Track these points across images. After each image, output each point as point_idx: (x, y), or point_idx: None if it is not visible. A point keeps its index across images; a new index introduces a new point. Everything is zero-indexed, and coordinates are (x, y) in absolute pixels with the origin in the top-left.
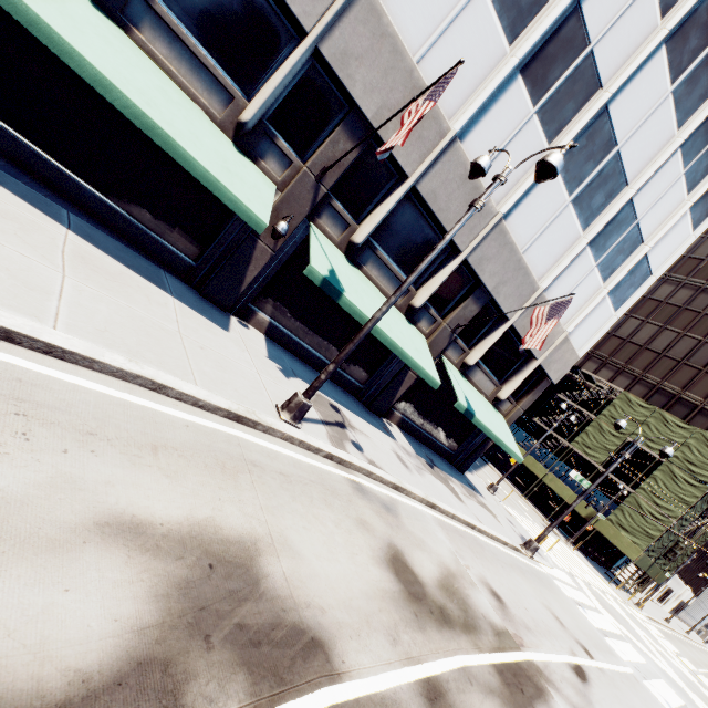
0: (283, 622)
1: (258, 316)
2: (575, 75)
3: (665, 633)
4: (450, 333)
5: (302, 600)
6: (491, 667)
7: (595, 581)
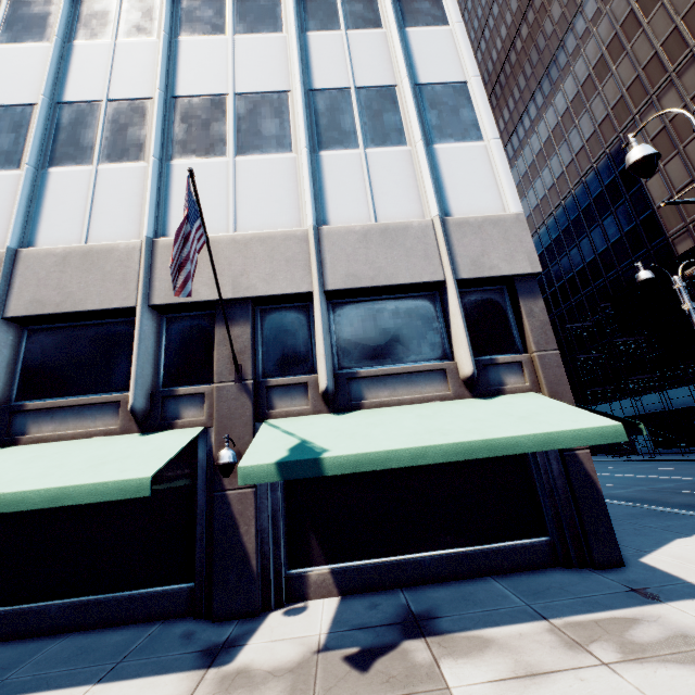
0: None
1: None
2: (112, 120)
3: None
4: (238, 386)
5: None
6: None
7: None
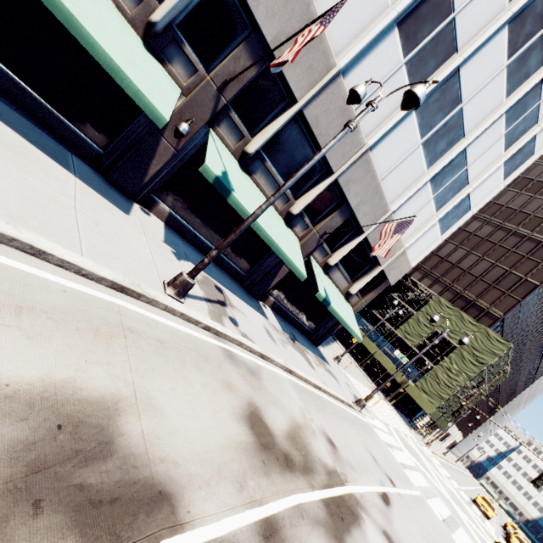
0: (132, 478)
1: (159, 207)
2: (439, 37)
3: (442, 463)
4: (318, 238)
5: (157, 455)
6: (321, 502)
7: (401, 427)
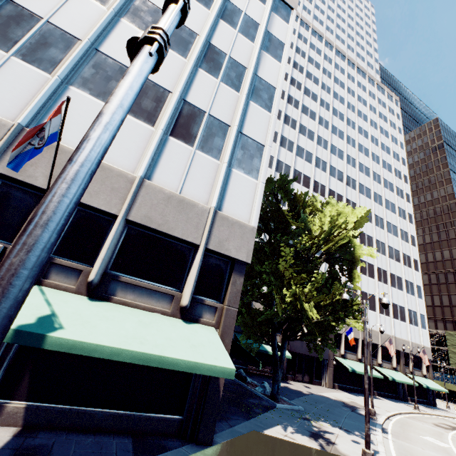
0: (455, 427)
1: (374, 392)
2: None
3: None
4: (403, 367)
5: (453, 426)
6: None
7: None
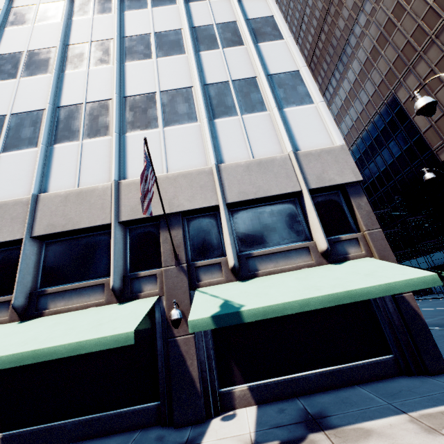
0: None
1: None
2: (89, 113)
3: None
4: (178, 268)
5: None
6: None
7: None
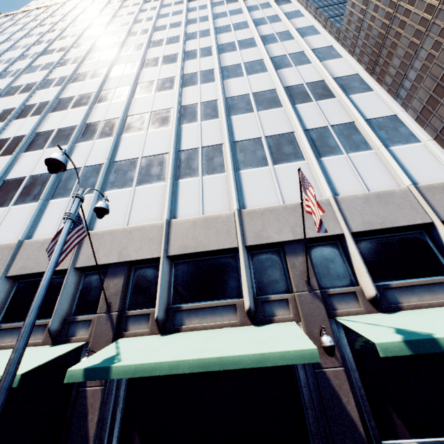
0: None
1: None
2: (205, 155)
3: None
4: (311, 294)
5: None
6: None
7: None
